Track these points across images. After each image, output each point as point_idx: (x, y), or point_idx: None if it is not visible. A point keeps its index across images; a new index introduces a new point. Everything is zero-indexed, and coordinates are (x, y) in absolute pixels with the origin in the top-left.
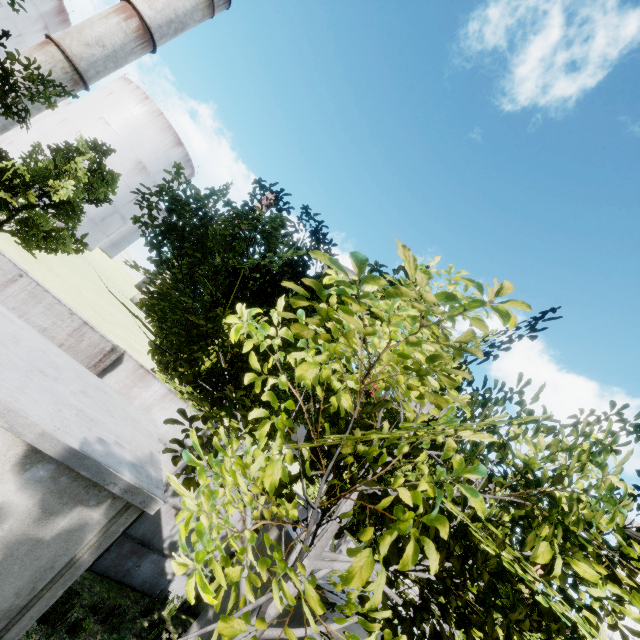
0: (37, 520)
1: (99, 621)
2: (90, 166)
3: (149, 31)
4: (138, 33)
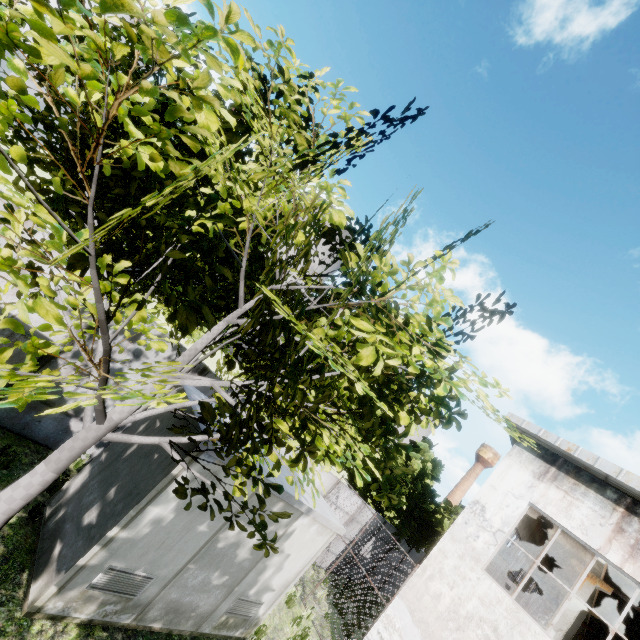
0: None
1: None
2: None
3: None
4: None
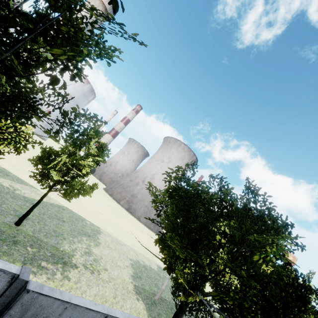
0: None
1: None
2: (98, 146)
3: None
4: None
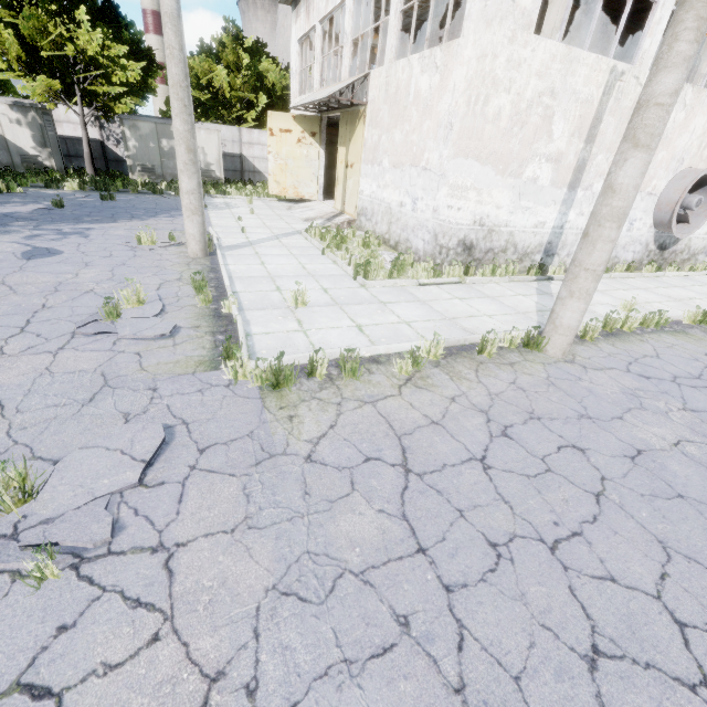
0: (26, 119)
1: None
2: None
3: None
4: None
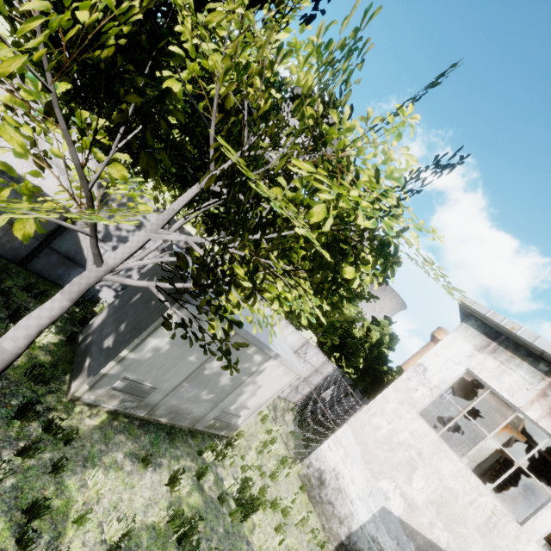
0: None
1: (33, 297)
2: None
3: None
4: None
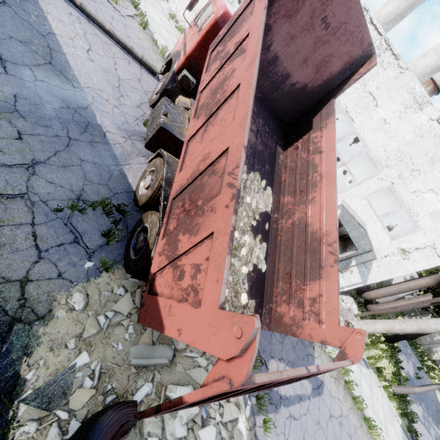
0: None
1: None
2: None
3: (437, 88)
4: (429, 92)
